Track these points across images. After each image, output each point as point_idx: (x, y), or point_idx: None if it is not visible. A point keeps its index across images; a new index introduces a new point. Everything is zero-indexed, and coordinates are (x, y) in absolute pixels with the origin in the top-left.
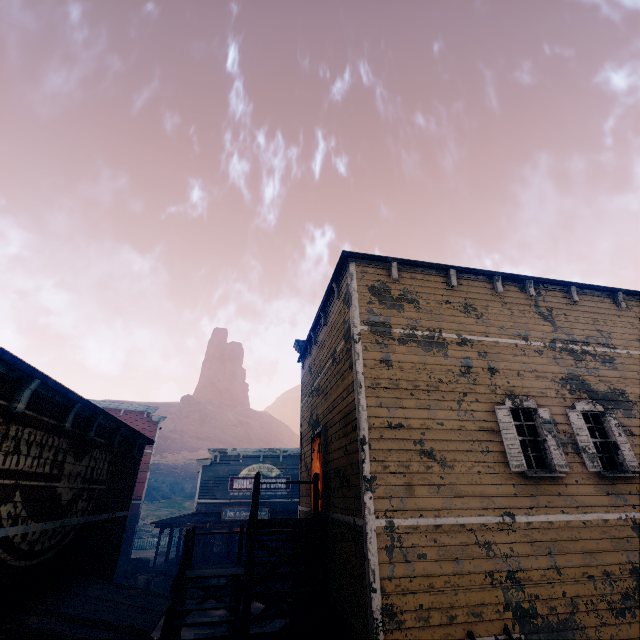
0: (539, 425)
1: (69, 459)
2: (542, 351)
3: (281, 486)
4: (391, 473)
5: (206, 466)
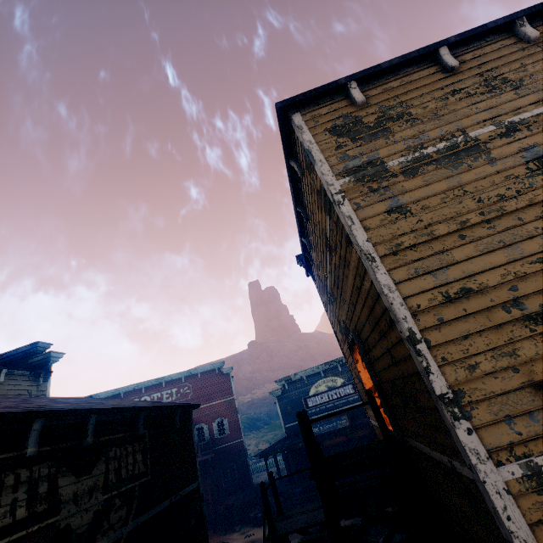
0: None
1: (64, 481)
2: None
3: (350, 392)
4: (487, 374)
5: (279, 396)
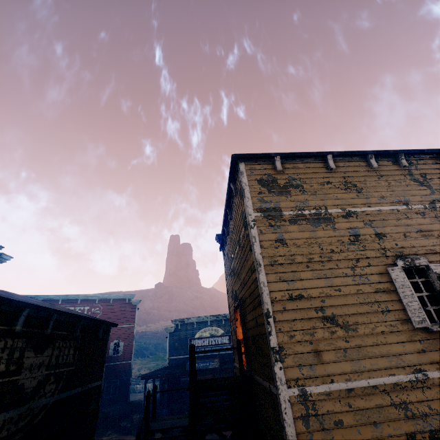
0: (434, 280)
1: (28, 354)
2: (423, 212)
3: (226, 342)
4: (297, 342)
5: (171, 332)
